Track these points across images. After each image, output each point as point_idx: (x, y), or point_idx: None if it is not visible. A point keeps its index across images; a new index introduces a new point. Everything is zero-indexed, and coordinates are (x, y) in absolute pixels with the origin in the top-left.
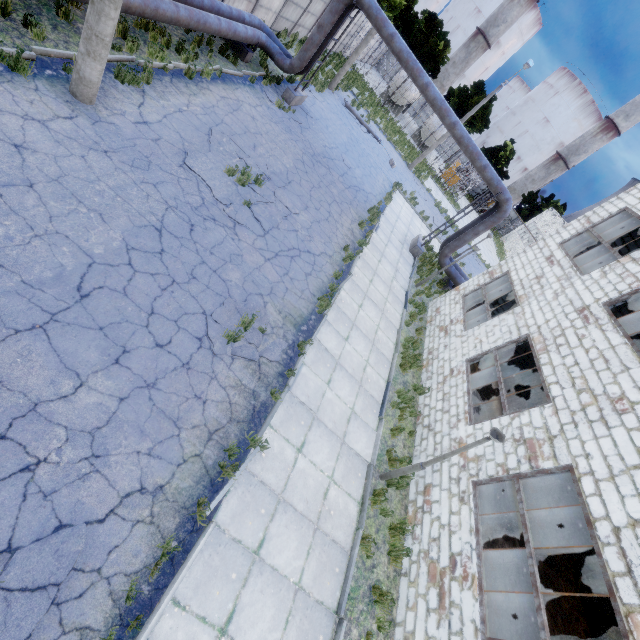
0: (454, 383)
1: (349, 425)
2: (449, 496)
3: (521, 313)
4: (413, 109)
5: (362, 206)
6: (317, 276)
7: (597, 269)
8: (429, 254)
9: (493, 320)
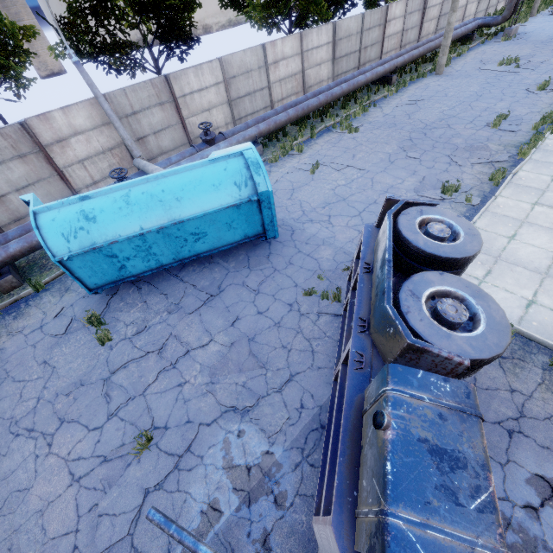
0: None
1: None
2: None
3: None
4: None
5: None
6: None
7: None
8: None
9: None
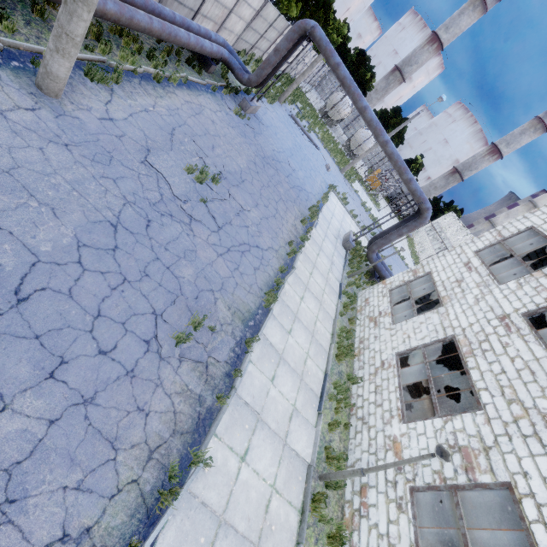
0: (385, 376)
1: (291, 423)
2: (386, 501)
3: (445, 313)
4: (345, 124)
5: (304, 204)
6: (264, 270)
7: (513, 280)
8: (358, 248)
9: (419, 317)
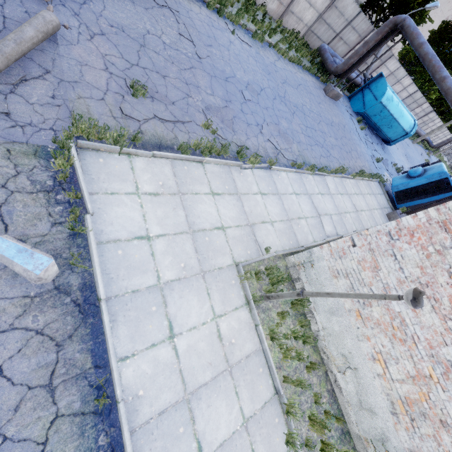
0: None
1: None
2: None
3: None
4: None
5: None
6: None
7: None
8: None
9: None
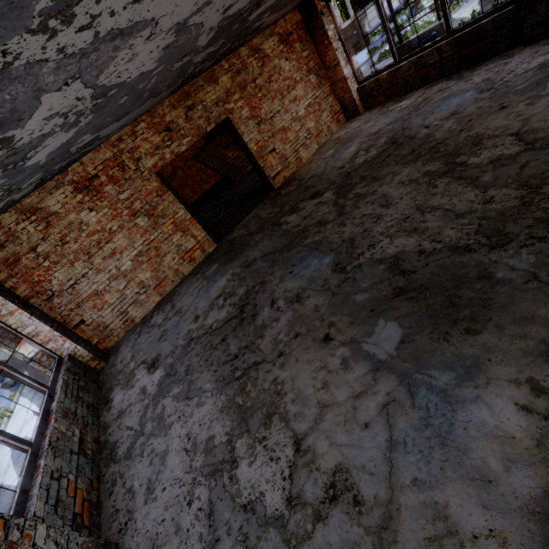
0: None
1: None
2: None
3: None
4: None
5: None
6: None
7: None
8: None
9: None
